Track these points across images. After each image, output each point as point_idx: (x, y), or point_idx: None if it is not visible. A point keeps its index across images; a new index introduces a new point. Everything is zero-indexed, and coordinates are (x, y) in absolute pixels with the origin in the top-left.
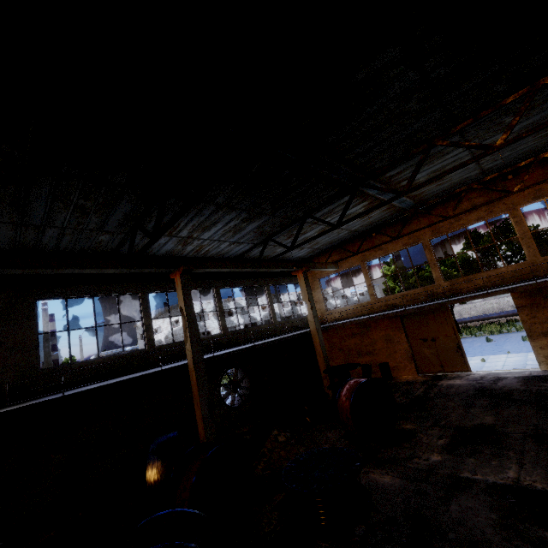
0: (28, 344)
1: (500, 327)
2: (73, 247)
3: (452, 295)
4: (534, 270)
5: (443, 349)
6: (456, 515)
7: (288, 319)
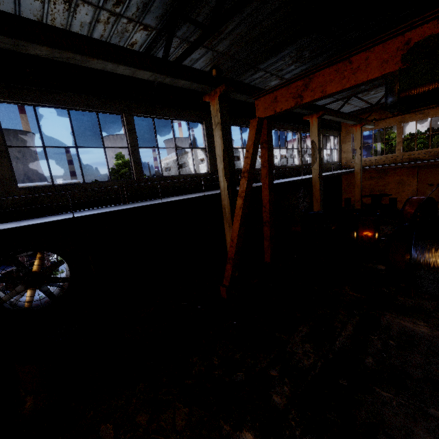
0: None
1: None
2: None
3: None
4: None
5: None
6: None
7: (328, 162)
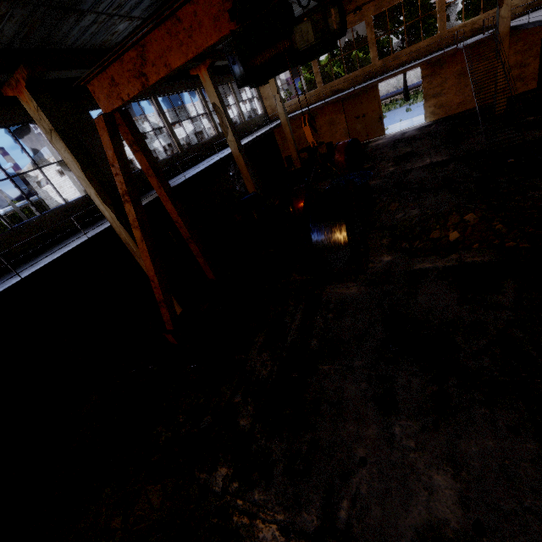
0: None
1: (388, 107)
2: (87, 41)
3: (382, 74)
4: (440, 42)
5: (370, 122)
6: (412, 178)
7: (252, 118)
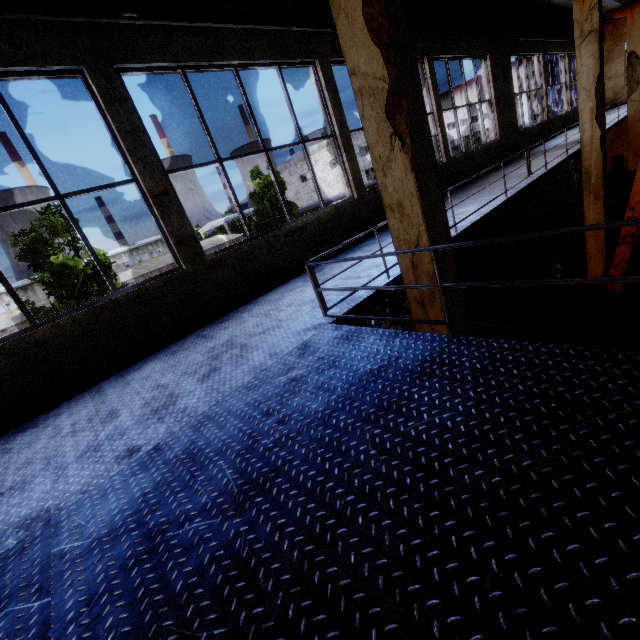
0: (513, 104)
1: None
2: None
3: None
4: None
5: None
6: None
7: None
